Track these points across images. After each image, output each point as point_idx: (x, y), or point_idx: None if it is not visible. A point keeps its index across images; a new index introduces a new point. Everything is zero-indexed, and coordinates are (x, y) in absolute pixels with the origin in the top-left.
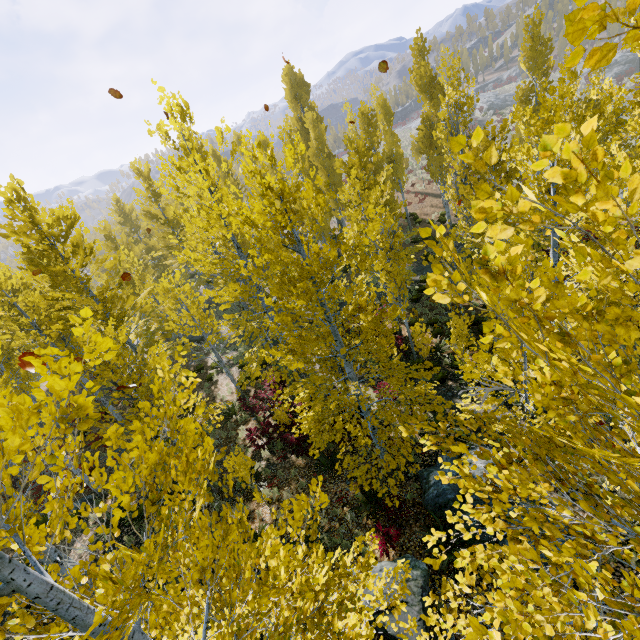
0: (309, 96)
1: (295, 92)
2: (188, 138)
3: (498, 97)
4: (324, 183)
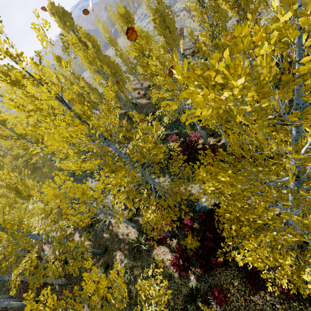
0: (73, 21)
1: (63, 20)
2: (3, 72)
3: (166, 2)
4: (110, 73)
